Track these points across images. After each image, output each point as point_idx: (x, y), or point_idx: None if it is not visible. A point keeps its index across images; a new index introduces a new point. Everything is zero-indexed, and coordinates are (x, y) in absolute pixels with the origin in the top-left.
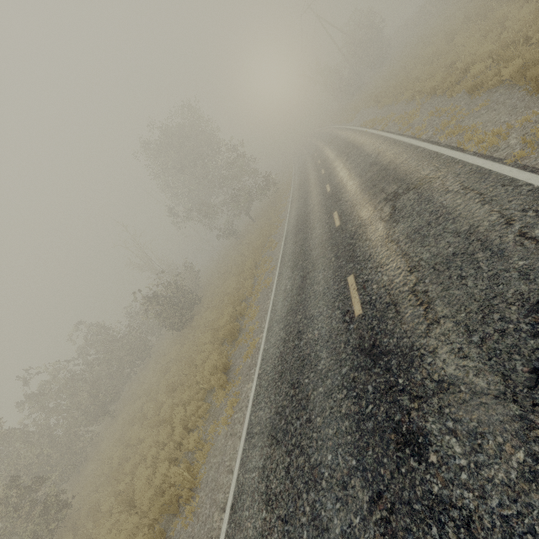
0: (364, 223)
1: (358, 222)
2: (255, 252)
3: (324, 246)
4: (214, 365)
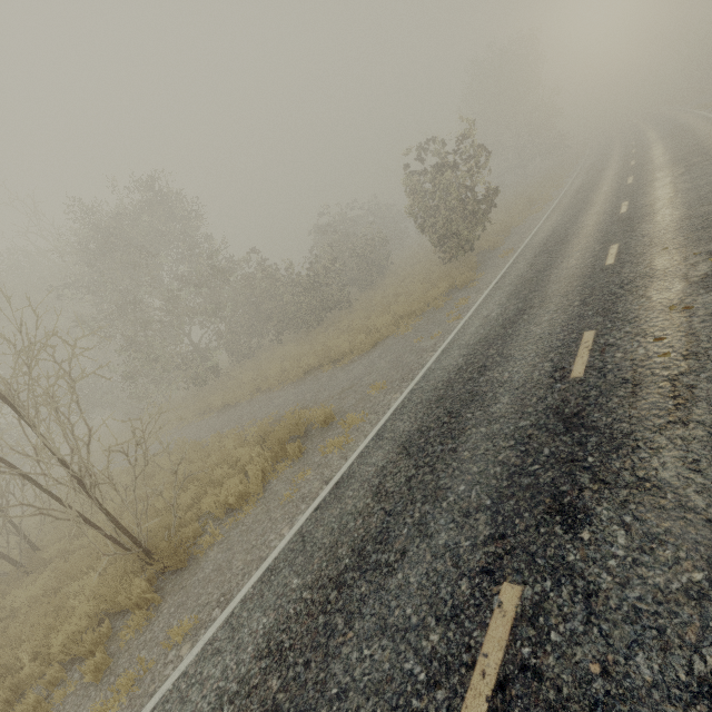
0: (652, 147)
1: (648, 148)
2: (541, 183)
3: (619, 161)
4: (517, 209)
